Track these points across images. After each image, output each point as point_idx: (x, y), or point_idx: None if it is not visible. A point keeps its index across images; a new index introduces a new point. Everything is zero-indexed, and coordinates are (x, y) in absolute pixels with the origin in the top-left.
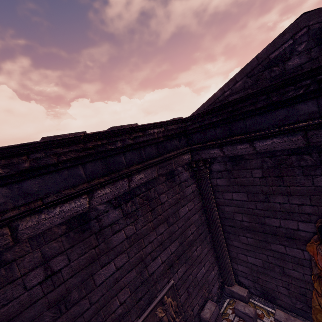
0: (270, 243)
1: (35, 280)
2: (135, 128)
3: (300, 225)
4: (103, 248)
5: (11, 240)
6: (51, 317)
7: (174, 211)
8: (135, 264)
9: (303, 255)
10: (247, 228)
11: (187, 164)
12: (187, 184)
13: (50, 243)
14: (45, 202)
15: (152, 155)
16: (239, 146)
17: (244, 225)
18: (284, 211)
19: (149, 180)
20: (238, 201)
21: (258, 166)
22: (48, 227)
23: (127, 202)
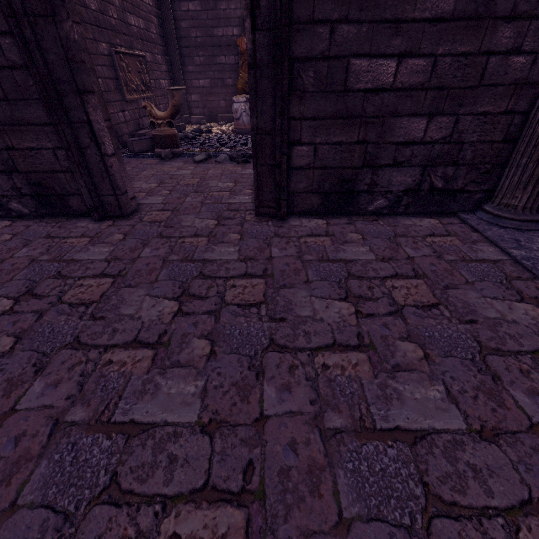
0: (216, 56)
1: None
2: None
3: (234, 31)
4: None
5: None
6: None
7: None
8: None
9: (235, 61)
10: (200, 45)
11: None
12: None
13: None
14: None
15: None
16: None
17: (198, 42)
18: (226, 18)
19: None
20: (193, 12)
21: None
22: None
23: None
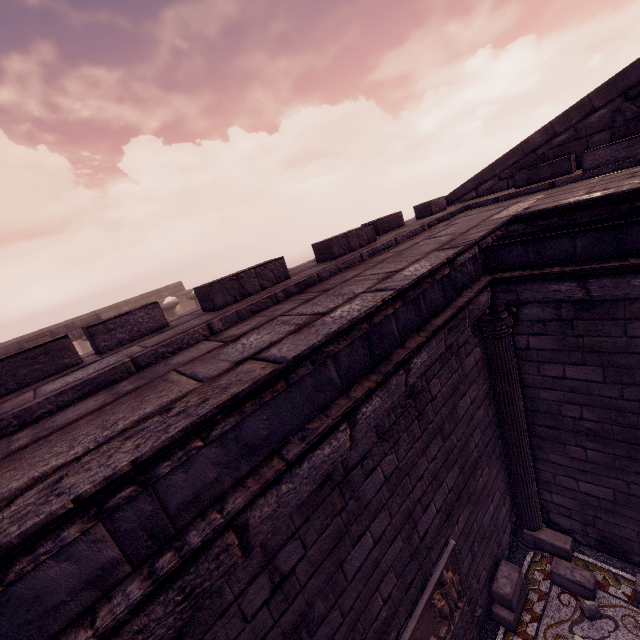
0: None
1: (258, 601)
2: (446, 261)
3: None
4: (352, 509)
5: (240, 554)
6: None
7: (451, 409)
8: (399, 527)
9: None
10: (589, 432)
11: None
12: (468, 350)
13: None
14: (289, 460)
15: (435, 307)
16: (637, 279)
17: (582, 427)
18: None
19: (433, 363)
20: (577, 382)
21: None
22: (293, 508)
23: None
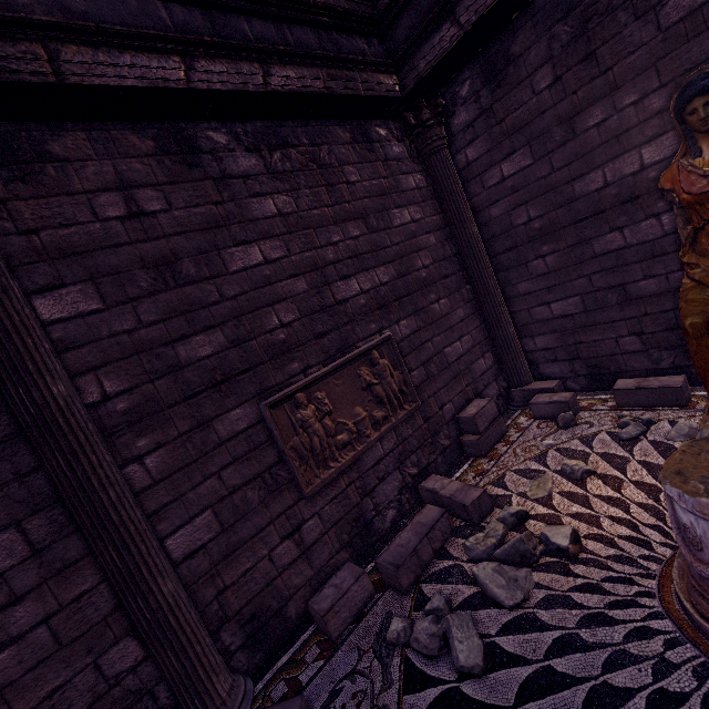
0: (591, 240)
1: (111, 211)
2: None
3: (645, 155)
4: (233, 212)
5: (52, 73)
6: (149, 284)
7: (379, 209)
8: (303, 270)
9: (660, 228)
10: (540, 233)
11: (399, 129)
12: (404, 170)
13: (129, 161)
14: (100, 25)
15: (308, 47)
16: None
17: (534, 230)
18: (608, 140)
19: (308, 92)
20: (514, 177)
21: (543, 57)
22: (114, 83)
23: (272, 151)
